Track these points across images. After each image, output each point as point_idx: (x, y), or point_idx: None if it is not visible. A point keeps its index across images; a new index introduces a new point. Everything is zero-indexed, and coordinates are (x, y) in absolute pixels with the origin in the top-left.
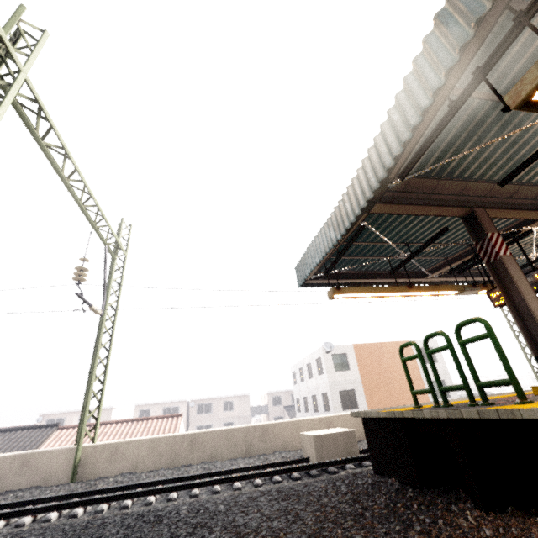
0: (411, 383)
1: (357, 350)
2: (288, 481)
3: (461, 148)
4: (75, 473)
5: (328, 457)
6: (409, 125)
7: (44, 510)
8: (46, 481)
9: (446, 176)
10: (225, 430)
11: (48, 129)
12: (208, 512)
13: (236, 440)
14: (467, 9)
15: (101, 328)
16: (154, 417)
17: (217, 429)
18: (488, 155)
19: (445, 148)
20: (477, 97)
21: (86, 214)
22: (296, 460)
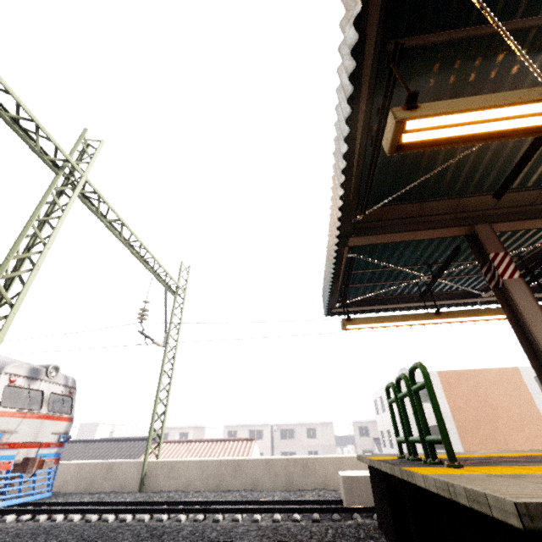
0: (396, 429)
1: (443, 379)
2: (308, 521)
3: (430, 169)
4: (142, 484)
5: (359, 502)
6: (340, 169)
7: (107, 512)
8: (122, 487)
9: (429, 197)
10: (266, 460)
11: (107, 209)
12: (200, 536)
13: (276, 471)
14: (345, 67)
15: (163, 358)
16: (230, 439)
17: (258, 458)
18: (471, 168)
19: (409, 173)
20: None
21: (144, 266)
22: (327, 500)
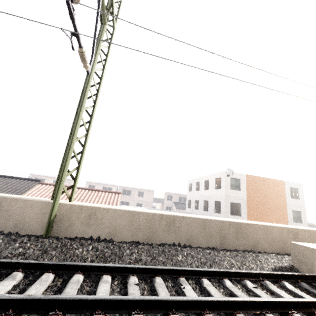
0: None
1: (248, 179)
2: None
3: None
4: (49, 228)
5: None
6: None
7: None
8: (18, 229)
9: None
10: (202, 219)
11: None
12: None
13: (212, 230)
14: None
15: (86, 88)
16: (103, 190)
17: (194, 217)
18: None
19: None
20: None
21: None
22: (308, 276)
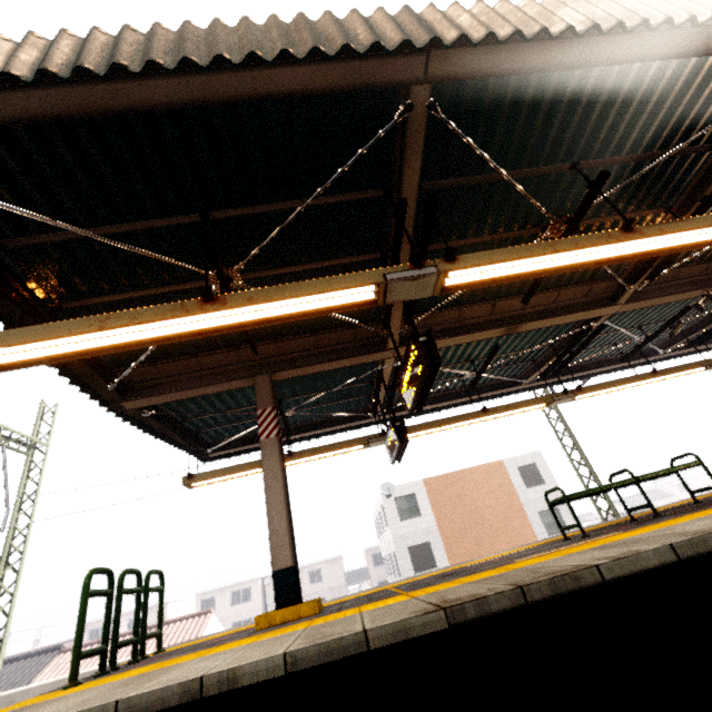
0: (158, 621)
1: (429, 487)
2: None
3: None
4: None
5: None
6: None
7: None
8: None
9: (204, 351)
10: None
11: None
12: None
13: None
14: None
15: (4, 547)
16: (177, 619)
17: None
18: None
19: None
20: (111, 300)
21: None
22: None
